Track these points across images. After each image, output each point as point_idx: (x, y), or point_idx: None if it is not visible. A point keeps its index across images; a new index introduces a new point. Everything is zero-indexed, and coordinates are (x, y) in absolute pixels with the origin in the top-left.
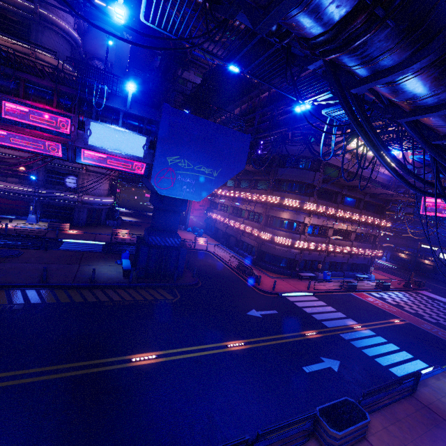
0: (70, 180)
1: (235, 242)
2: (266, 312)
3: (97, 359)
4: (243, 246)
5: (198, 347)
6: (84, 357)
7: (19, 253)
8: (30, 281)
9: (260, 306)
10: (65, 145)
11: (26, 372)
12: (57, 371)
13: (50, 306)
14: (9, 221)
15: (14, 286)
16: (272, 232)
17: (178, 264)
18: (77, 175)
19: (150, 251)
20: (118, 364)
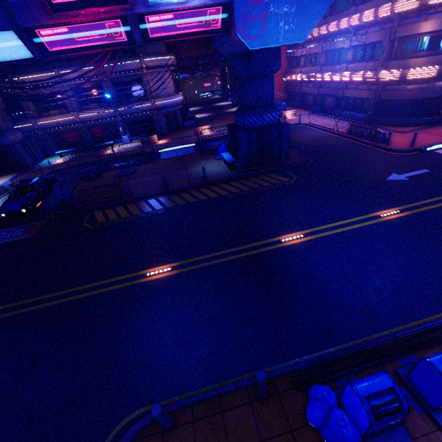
0: (137, 87)
1: (335, 103)
2: (413, 173)
3: (249, 244)
4: (347, 104)
5: (345, 221)
6: (237, 243)
7: (134, 170)
8: (157, 190)
9: (401, 168)
10: (125, 18)
11: (198, 259)
12: (221, 256)
13: (184, 207)
14: (111, 146)
15: (148, 197)
16: (400, 65)
17: (282, 143)
18: (141, 78)
19: (249, 136)
20: (270, 246)
